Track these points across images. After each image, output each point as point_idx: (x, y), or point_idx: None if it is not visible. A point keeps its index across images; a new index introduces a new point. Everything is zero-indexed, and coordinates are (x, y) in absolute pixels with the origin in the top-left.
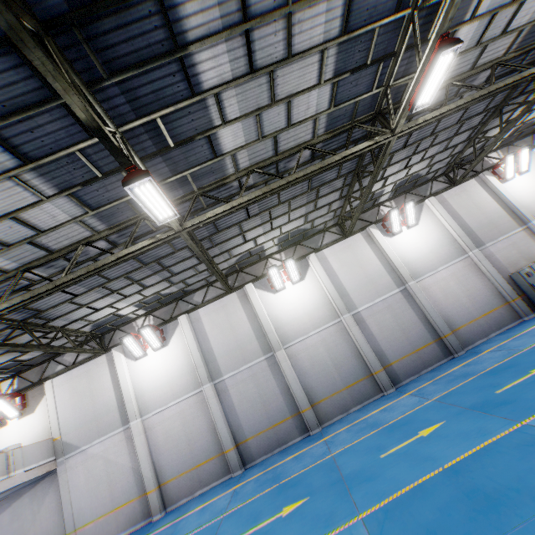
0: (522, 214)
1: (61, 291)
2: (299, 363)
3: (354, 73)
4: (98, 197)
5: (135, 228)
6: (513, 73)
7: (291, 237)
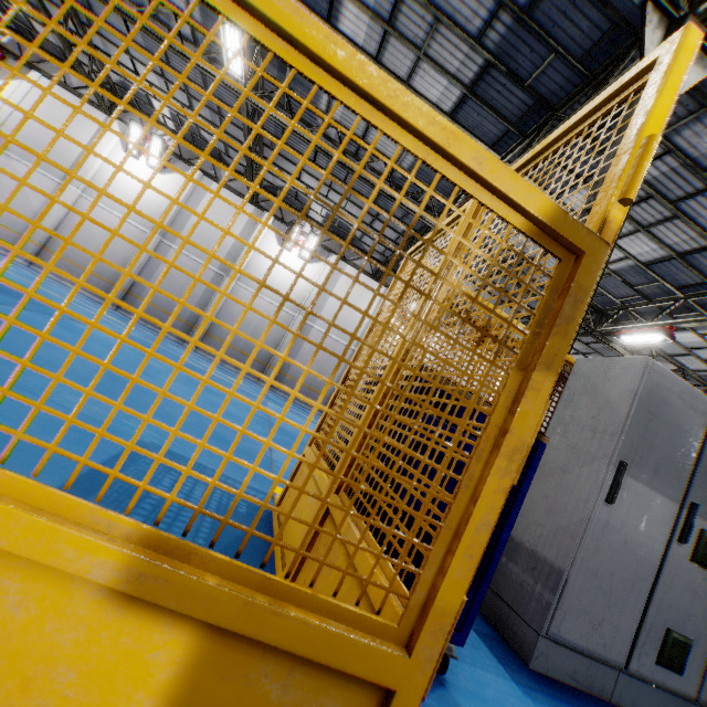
0: None
1: (123, 20)
2: (234, 303)
3: None
4: None
5: (218, 51)
6: None
7: (338, 225)
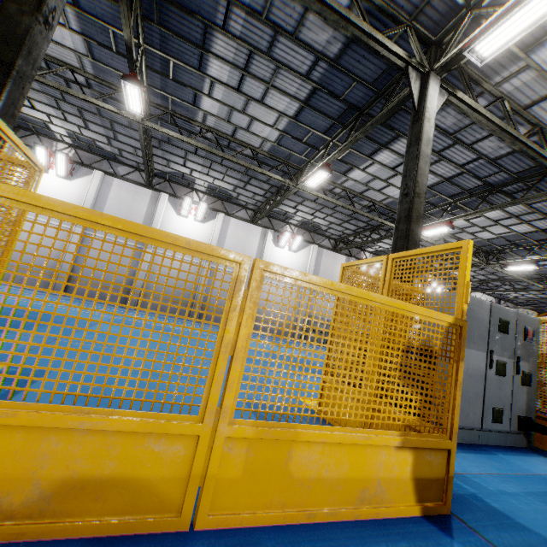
0: None
1: None
2: (155, 266)
3: (294, 139)
4: (103, 56)
5: (112, 93)
6: (385, 216)
7: (218, 191)
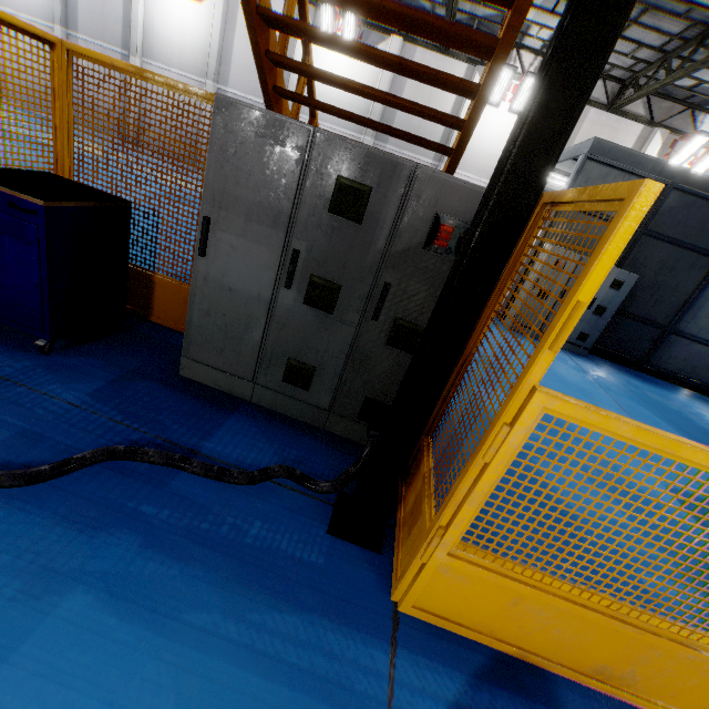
0: None
1: None
2: (148, 86)
3: None
4: None
5: None
6: None
7: None
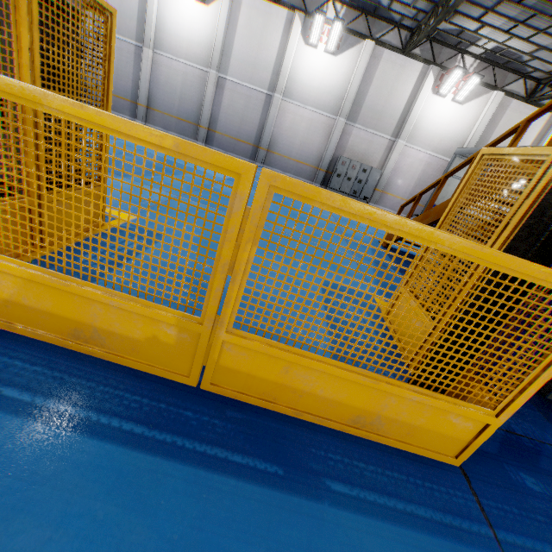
0: (403, 129)
1: None
2: (158, 73)
3: None
4: None
5: None
6: None
7: None
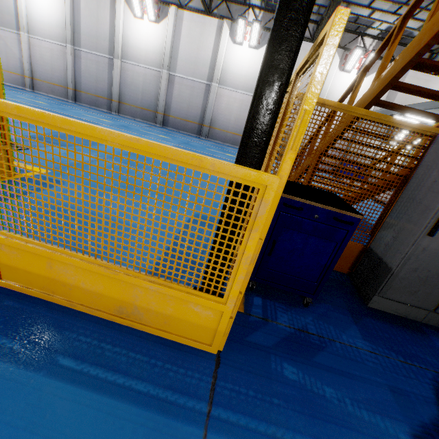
0: None
1: None
2: (125, 76)
3: None
4: None
5: None
6: None
7: None
